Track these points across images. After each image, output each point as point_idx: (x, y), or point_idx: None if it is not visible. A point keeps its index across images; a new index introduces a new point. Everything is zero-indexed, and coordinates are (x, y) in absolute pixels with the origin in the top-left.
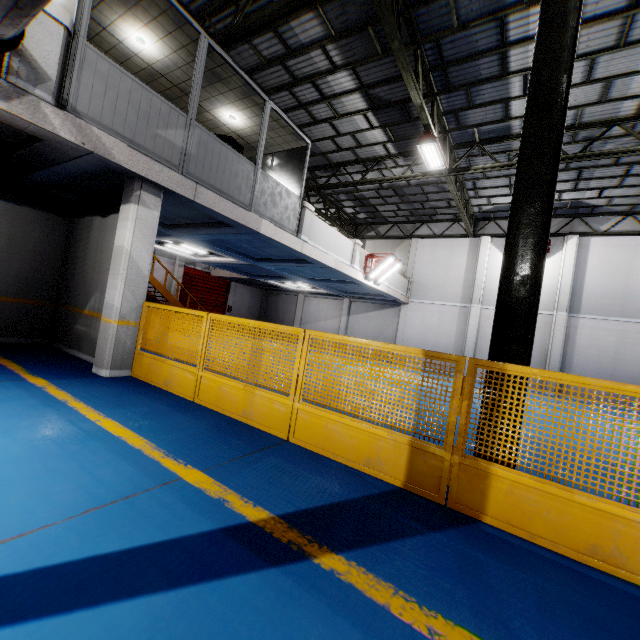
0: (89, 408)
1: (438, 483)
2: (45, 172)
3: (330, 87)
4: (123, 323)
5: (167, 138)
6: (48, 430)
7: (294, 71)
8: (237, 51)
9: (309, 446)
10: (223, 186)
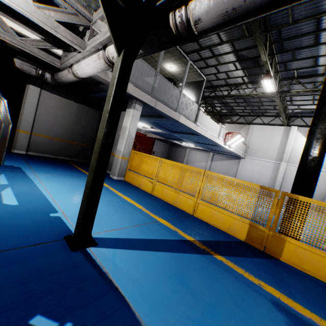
0: (117, 191)
1: (261, 242)
2: (98, 94)
3: (218, 51)
4: (123, 158)
5: (147, 81)
6: (109, 197)
7: (201, 44)
8: None
9: (202, 219)
10: (166, 101)
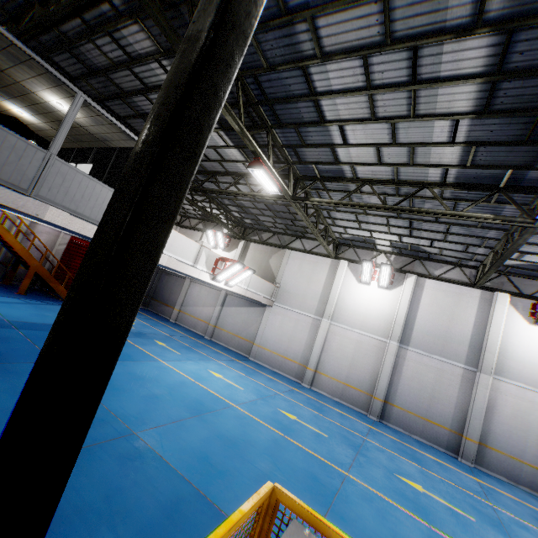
0: None
1: None
2: None
3: None
4: None
5: None
6: None
7: (143, 78)
8: (86, 48)
9: None
10: None
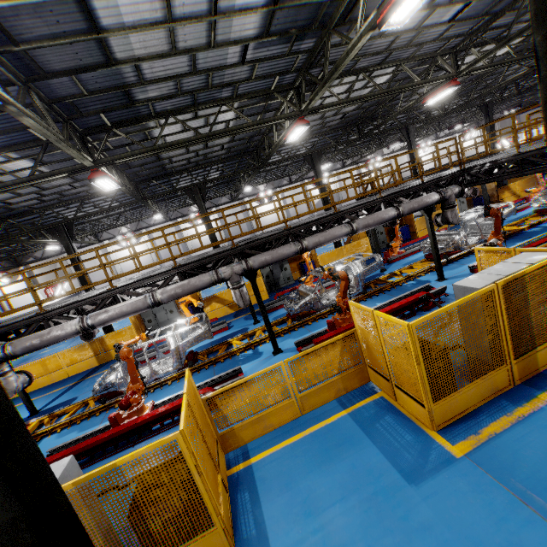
0: None
1: (104, 360)
2: None
3: None
4: None
5: None
6: None
7: None
8: None
9: (76, 373)
10: None
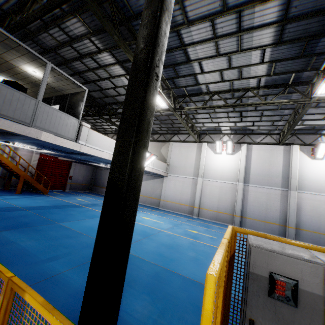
0: None
1: None
2: None
3: (102, 61)
4: None
5: None
6: None
7: (79, 50)
8: (42, 36)
9: None
10: (3, 110)
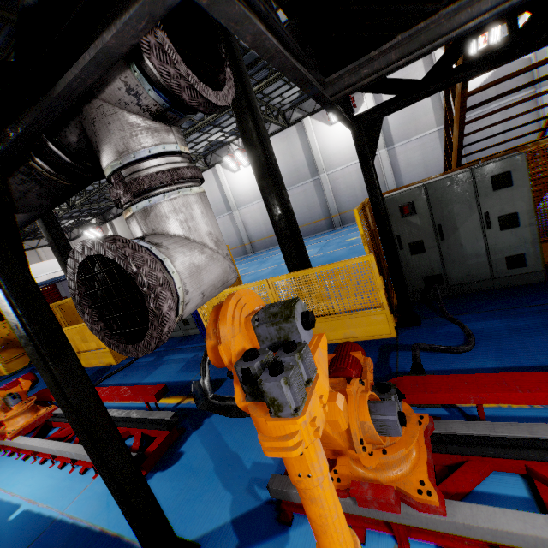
0: None
1: None
2: None
3: None
4: None
5: None
6: None
7: None
8: None
9: None
10: None
